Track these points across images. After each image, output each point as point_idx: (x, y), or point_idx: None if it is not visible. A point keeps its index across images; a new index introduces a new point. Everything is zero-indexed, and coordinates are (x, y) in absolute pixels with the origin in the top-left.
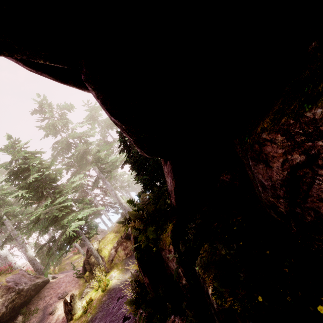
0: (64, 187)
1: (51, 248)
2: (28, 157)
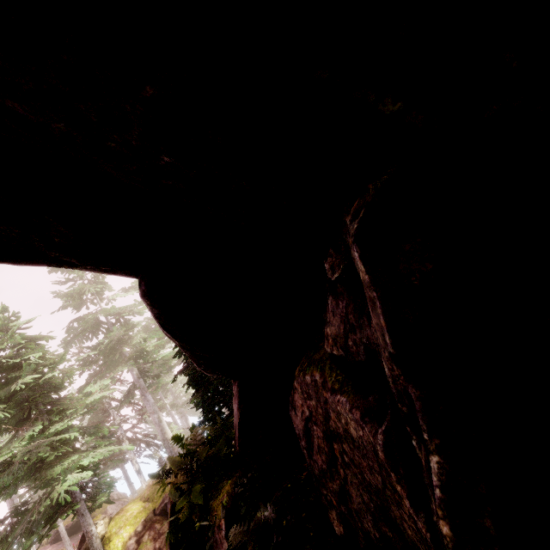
0: (71, 403)
1: (12, 530)
2: (25, 345)
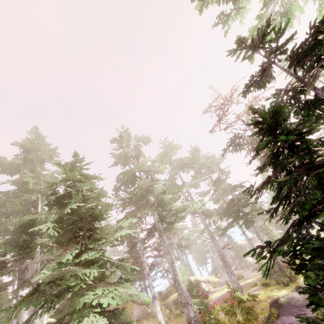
0: (102, 234)
1: None
2: (81, 179)
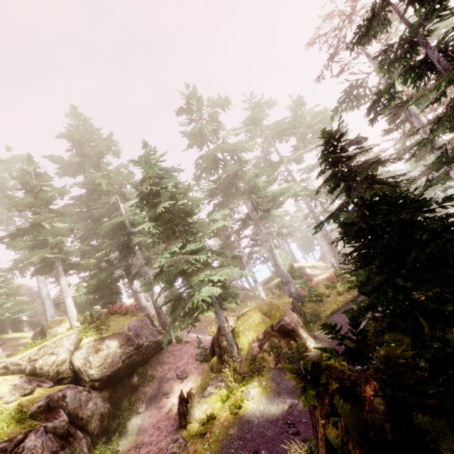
0: (200, 228)
1: (177, 306)
2: (162, 175)
